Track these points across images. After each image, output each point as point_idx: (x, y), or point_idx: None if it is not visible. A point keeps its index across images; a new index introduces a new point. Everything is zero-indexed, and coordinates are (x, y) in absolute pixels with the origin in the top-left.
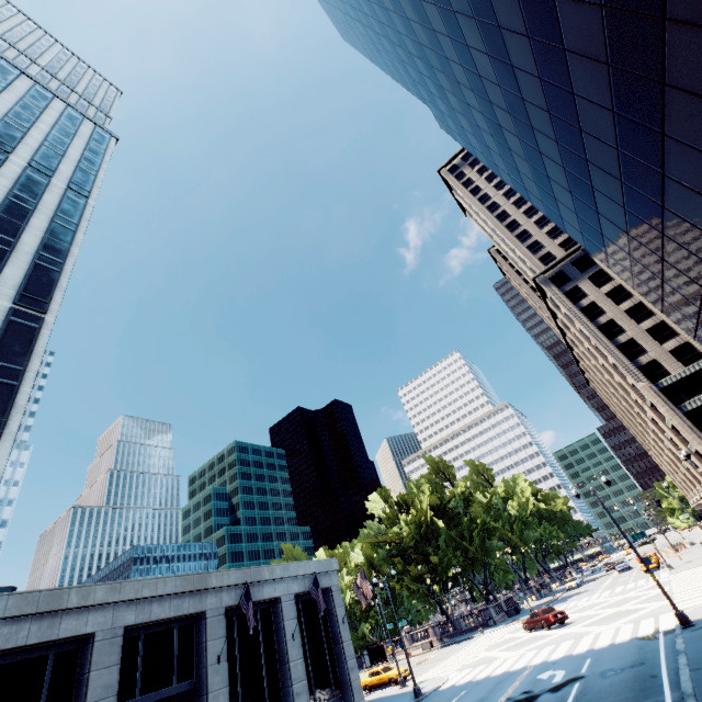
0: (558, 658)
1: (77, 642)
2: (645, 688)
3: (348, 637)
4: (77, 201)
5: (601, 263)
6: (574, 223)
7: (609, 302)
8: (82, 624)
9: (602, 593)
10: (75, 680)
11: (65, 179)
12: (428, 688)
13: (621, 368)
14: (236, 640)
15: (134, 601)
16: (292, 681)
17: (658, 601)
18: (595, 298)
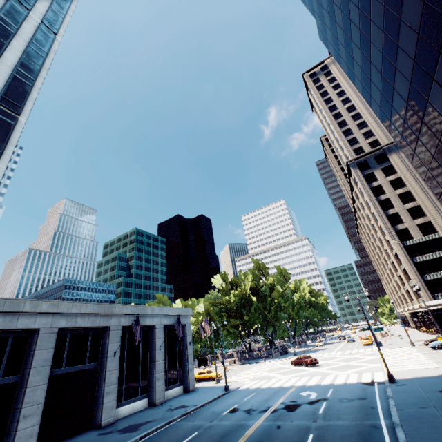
0: (312, 385)
1: (28, 332)
2: (368, 414)
3: (191, 353)
4: (48, 35)
5: (392, 161)
6: (399, 126)
7: (390, 187)
8: (32, 322)
9: (338, 352)
10: (25, 353)
11: (40, 15)
12: (232, 386)
13: (385, 229)
14: (126, 344)
15: (66, 314)
16: (156, 372)
17: (373, 363)
18: (381, 183)
